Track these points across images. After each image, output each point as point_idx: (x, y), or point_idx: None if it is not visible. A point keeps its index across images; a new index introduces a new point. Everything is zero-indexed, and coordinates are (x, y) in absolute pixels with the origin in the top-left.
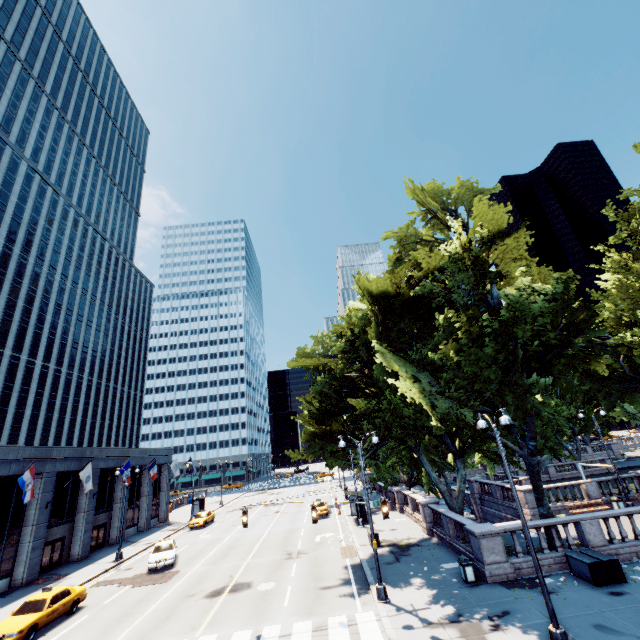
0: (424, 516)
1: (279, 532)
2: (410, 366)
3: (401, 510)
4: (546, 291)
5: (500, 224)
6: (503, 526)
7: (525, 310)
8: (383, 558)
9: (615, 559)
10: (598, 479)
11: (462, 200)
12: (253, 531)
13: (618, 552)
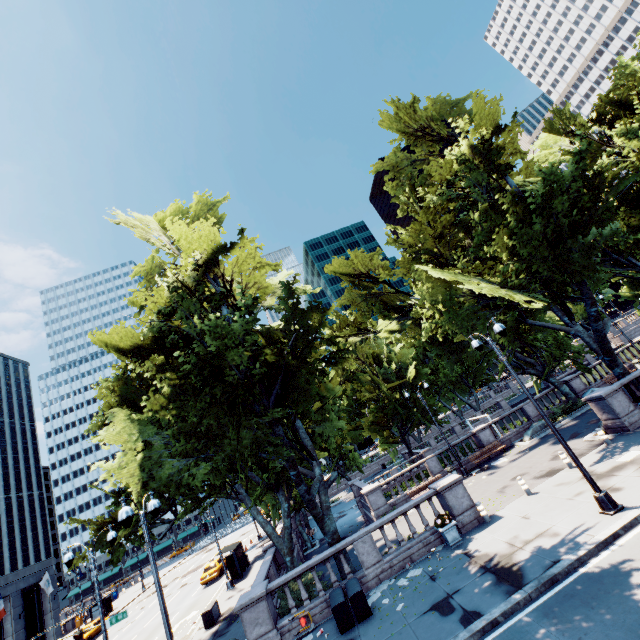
0: None
1: (151, 628)
2: (151, 427)
3: None
4: (305, 292)
5: (214, 240)
6: (275, 581)
7: (230, 335)
8: None
9: (359, 591)
10: (437, 452)
11: (198, 217)
12: (128, 635)
13: (392, 564)
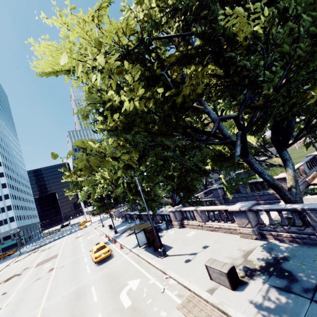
0: (248, 222)
1: (59, 307)
2: None
3: (180, 225)
4: None
5: None
6: None
7: None
8: (304, 316)
9: None
10: (305, 161)
11: None
12: None
13: None
